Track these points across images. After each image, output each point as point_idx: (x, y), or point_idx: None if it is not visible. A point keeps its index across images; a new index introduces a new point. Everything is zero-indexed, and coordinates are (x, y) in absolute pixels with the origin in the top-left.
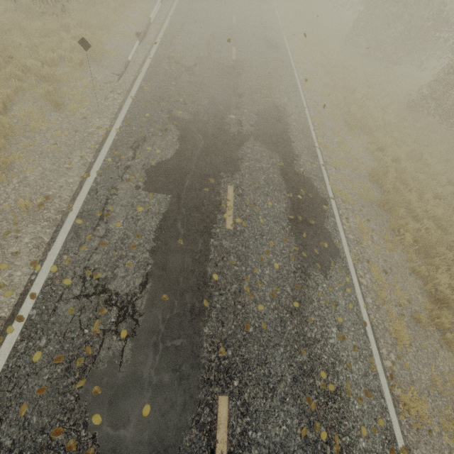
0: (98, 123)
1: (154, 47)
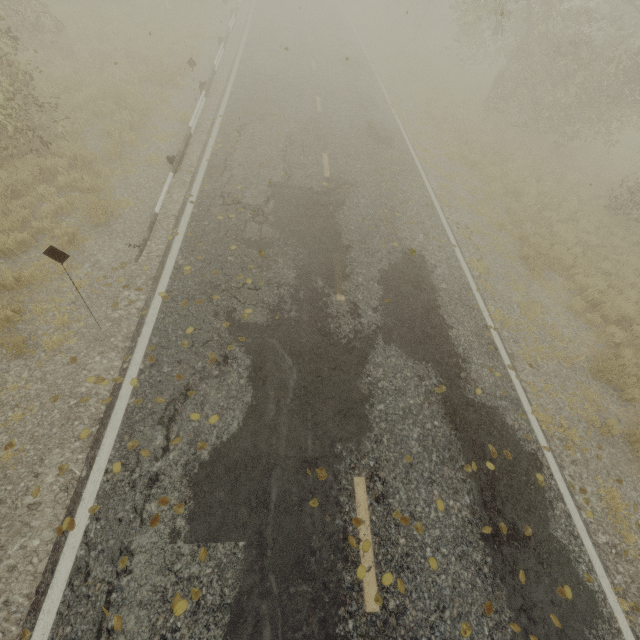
0: (100, 365)
1: (199, 179)
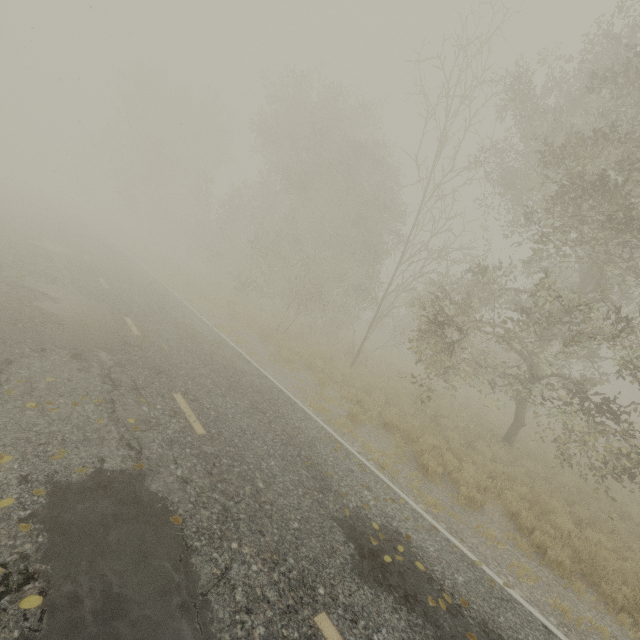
0: None
1: None
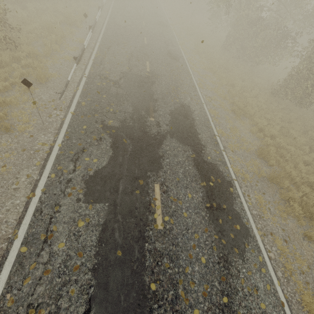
0: (44, 139)
1: (88, 67)
